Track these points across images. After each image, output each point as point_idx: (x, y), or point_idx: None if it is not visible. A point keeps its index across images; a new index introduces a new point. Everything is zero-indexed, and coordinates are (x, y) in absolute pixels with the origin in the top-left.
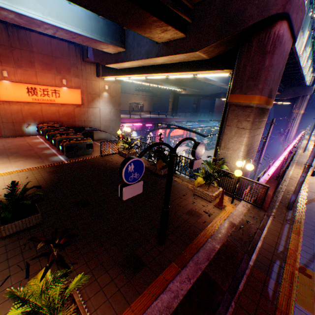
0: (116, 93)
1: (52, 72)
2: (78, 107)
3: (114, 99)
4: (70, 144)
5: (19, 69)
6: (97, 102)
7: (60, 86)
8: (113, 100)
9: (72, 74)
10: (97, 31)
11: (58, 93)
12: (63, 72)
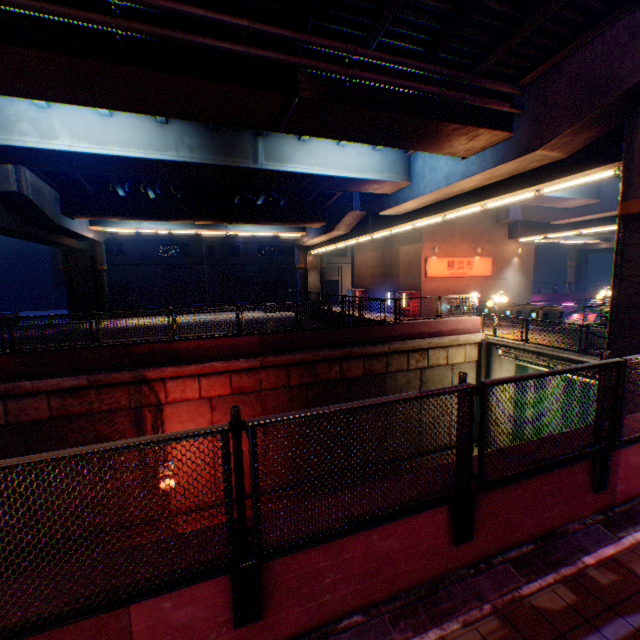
0: (527, 257)
1: (466, 242)
2: (485, 279)
3: (524, 266)
4: (544, 311)
5: (442, 243)
6: (504, 271)
7: (471, 256)
8: (523, 267)
9: (483, 241)
10: (575, 191)
11: (470, 265)
12: (475, 240)
